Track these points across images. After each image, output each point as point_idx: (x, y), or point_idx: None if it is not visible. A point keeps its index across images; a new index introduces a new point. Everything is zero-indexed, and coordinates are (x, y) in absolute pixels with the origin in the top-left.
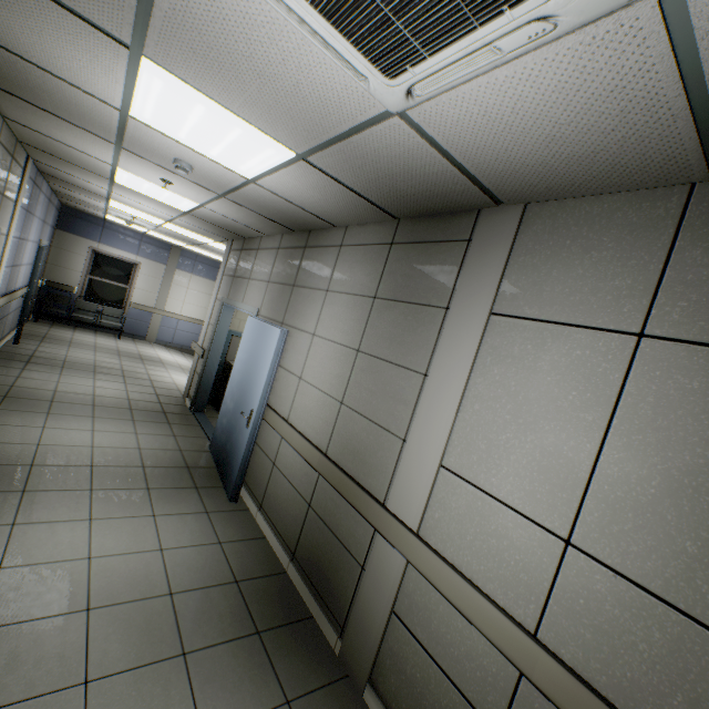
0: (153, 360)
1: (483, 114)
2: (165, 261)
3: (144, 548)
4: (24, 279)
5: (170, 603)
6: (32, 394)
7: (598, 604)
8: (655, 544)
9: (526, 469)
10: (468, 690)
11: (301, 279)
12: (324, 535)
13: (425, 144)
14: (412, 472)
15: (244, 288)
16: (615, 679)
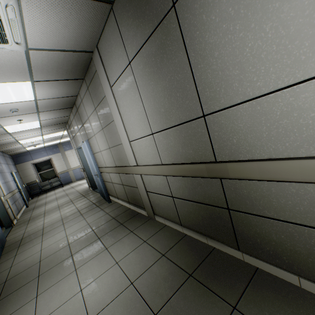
0: (76, 185)
1: (42, 34)
2: (59, 151)
3: (83, 226)
4: (15, 186)
5: (93, 232)
6: (38, 215)
7: (163, 143)
8: (160, 116)
9: (138, 123)
10: (164, 193)
11: (83, 121)
12: (129, 189)
13: (47, 52)
14: (127, 150)
15: (77, 139)
16: (174, 157)
